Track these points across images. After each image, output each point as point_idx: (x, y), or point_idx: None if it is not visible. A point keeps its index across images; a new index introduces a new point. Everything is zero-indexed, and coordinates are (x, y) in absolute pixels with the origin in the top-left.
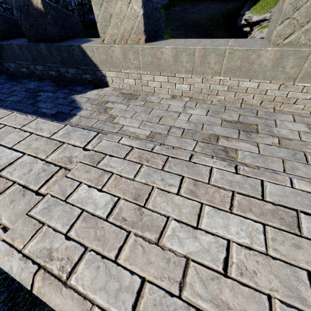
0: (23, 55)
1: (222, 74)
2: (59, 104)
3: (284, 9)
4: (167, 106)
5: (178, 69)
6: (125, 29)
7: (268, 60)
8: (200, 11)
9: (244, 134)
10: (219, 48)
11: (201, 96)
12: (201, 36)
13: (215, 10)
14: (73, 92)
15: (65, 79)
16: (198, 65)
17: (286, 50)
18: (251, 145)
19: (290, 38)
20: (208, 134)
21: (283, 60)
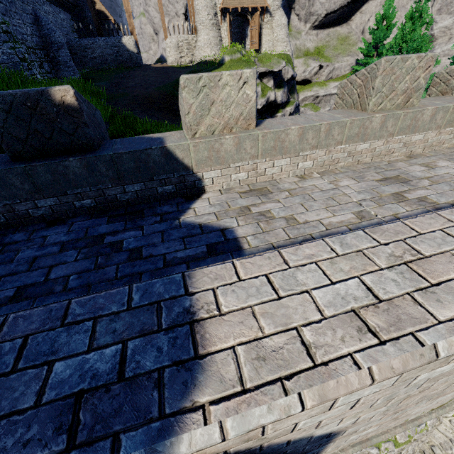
0: (3, 189)
1: (344, 142)
2: (182, 238)
3: (376, 86)
4: (312, 188)
5: (303, 148)
6: (230, 117)
7: (377, 124)
8: (143, 86)
9: (406, 185)
10: (342, 121)
11: (323, 168)
12: (165, 113)
13: (160, 83)
14: (163, 216)
15: (114, 205)
16: (323, 139)
17: (388, 114)
18: (422, 190)
19: (381, 106)
20: (387, 195)
21: (386, 122)
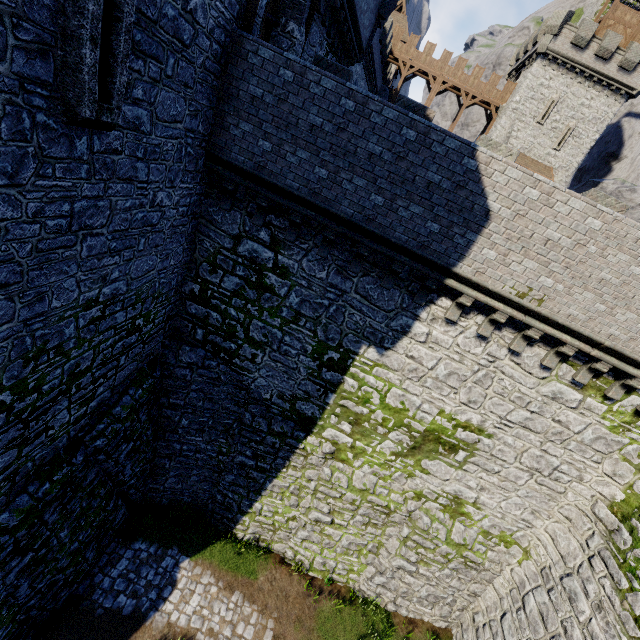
0: None
1: None
2: None
3: None
4: None
5: None
6: None
7: None
8: None
9: None
10: None
11: None
12: None
13: None
14: None
15: None
16: None
17: None
18: None
19: None
20: None
21: None
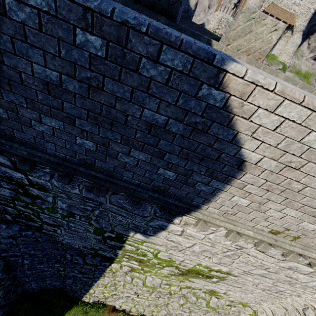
0: None
1: None
2: None
3: None
4: None
5: None
6: (253, 46)
7: None
8: None
9: None
10: (312, 88)
11: None
12: None
13: None
14: None
15: None
16: None
17: None
18: None
19: None
20: None
21: None
